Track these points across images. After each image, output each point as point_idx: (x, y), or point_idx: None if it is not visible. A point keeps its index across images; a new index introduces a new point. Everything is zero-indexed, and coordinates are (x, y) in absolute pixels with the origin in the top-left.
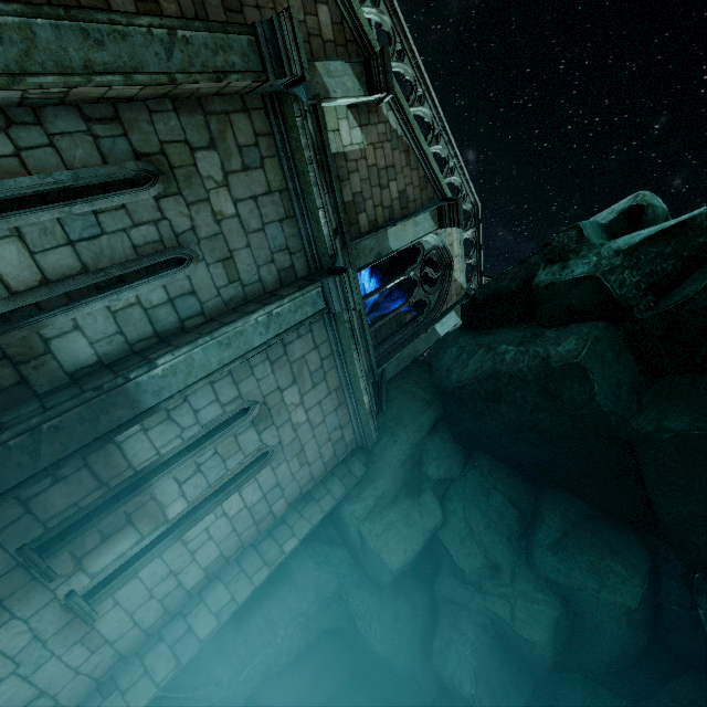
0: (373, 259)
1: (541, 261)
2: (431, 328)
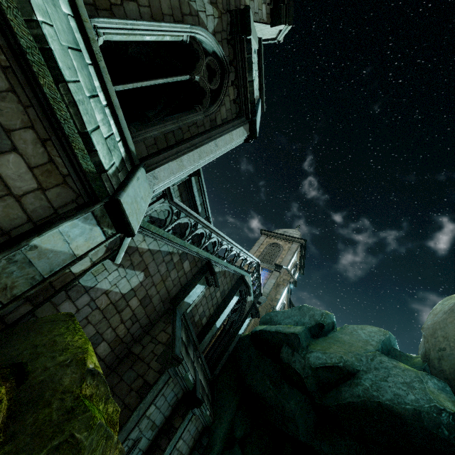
0: (210, 339)
1: (284, 341)
2: (236, 336)
